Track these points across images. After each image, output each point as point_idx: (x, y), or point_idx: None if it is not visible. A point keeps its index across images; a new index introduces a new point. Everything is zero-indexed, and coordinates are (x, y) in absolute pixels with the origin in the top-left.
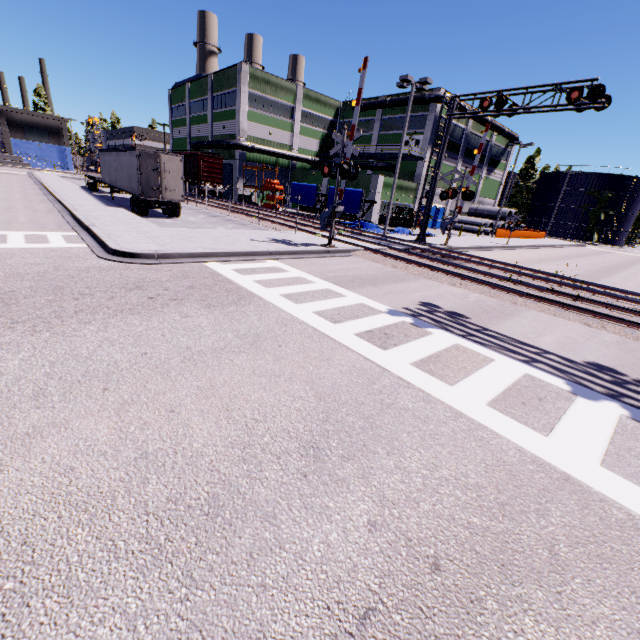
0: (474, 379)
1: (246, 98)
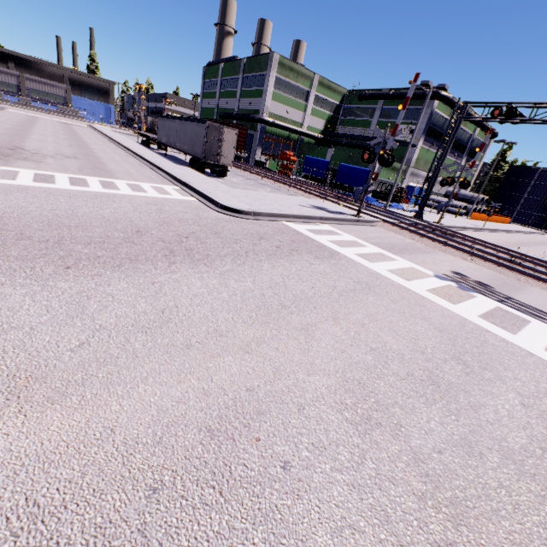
0: (526, 332)
1: (273, 81)
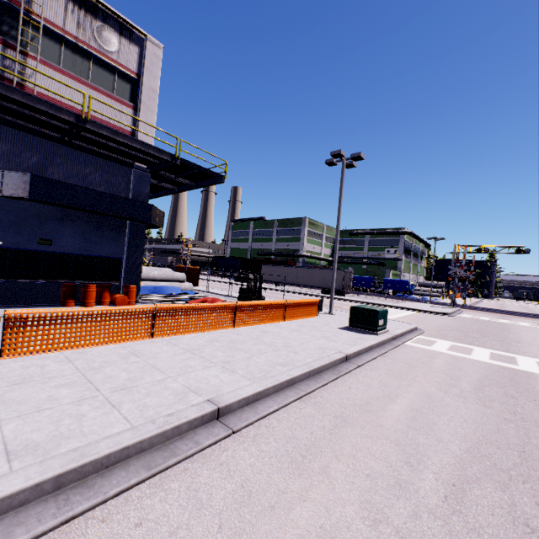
0: None
1: (306, 232)
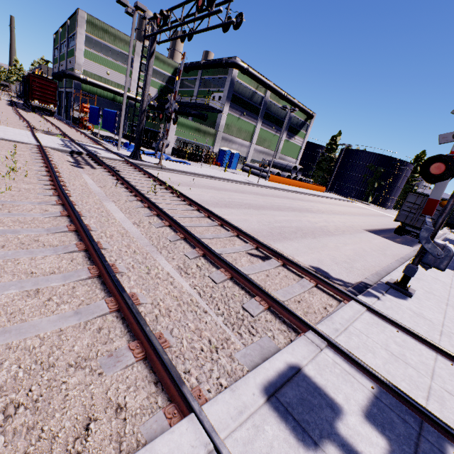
0: None
1: (83, 39)
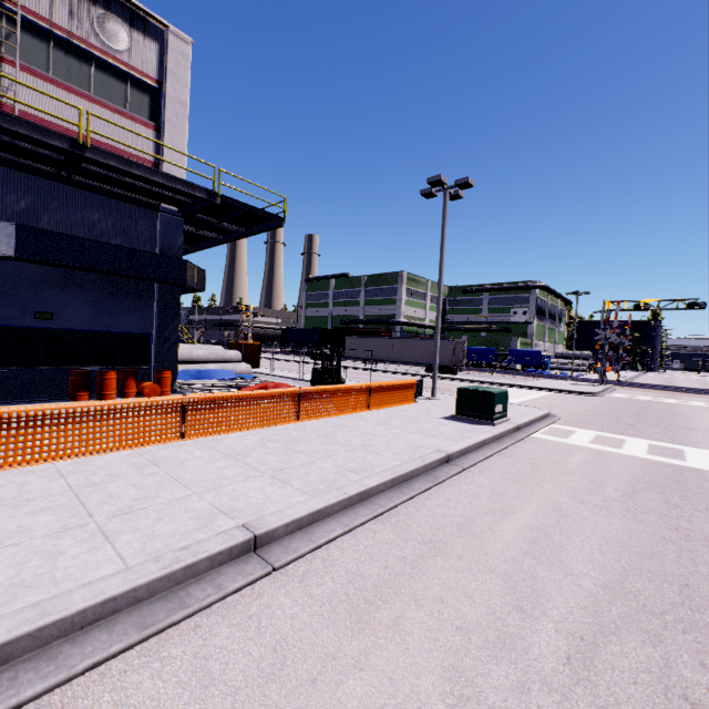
0: None
1: (404, 291)
